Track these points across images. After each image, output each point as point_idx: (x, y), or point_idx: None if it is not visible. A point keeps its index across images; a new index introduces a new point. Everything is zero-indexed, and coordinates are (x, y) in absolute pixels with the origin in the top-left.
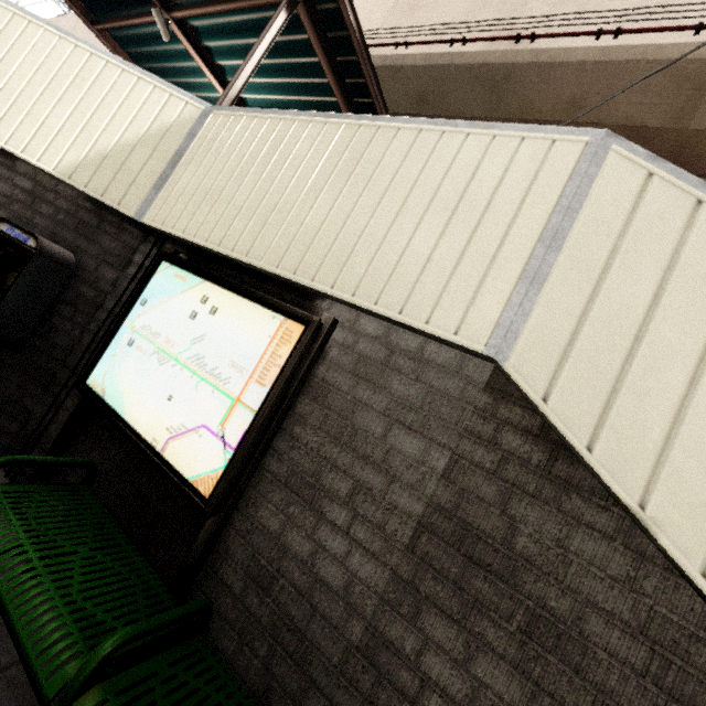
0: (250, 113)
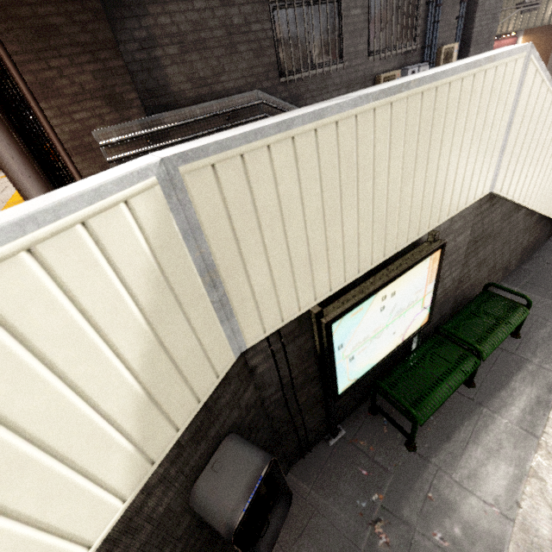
0: (276, 134)
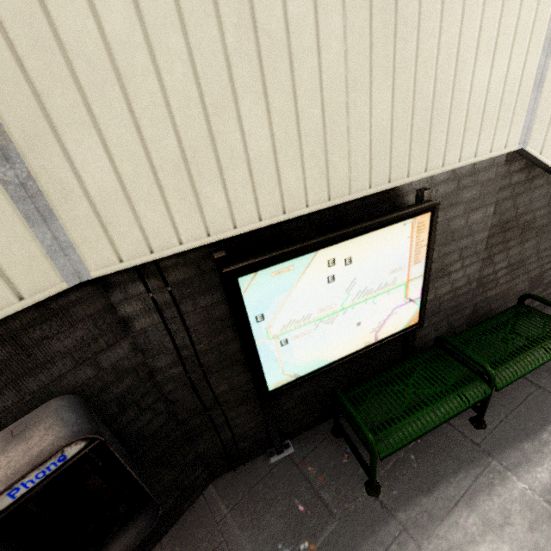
0: None
